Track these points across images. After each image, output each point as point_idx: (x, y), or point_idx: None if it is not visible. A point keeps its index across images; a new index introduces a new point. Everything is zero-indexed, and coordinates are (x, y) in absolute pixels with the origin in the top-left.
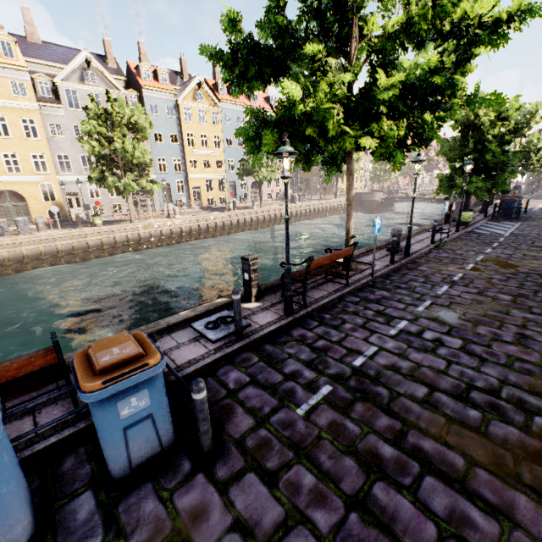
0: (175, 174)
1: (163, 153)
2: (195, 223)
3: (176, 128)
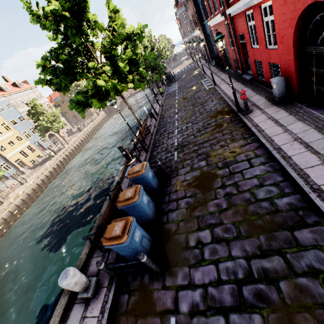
0: None
1: None
2: (42, 175)
3: None
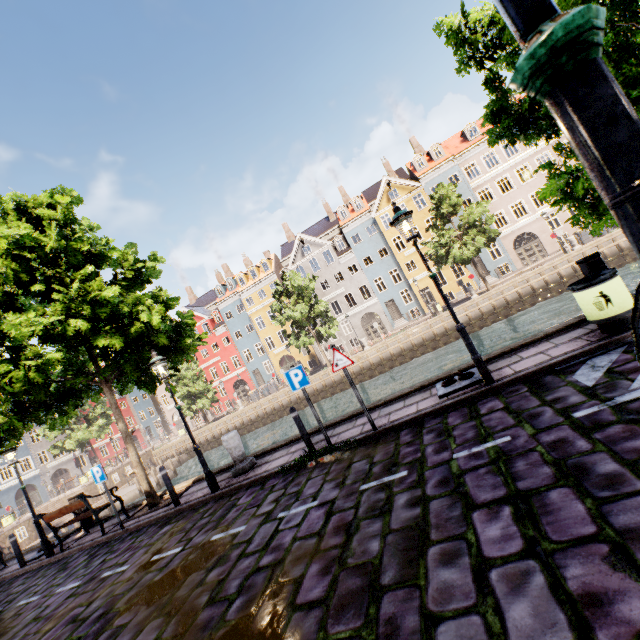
0: (396, 287)
1: (376, 273)
2: (383, 350)
3: (381, 241)
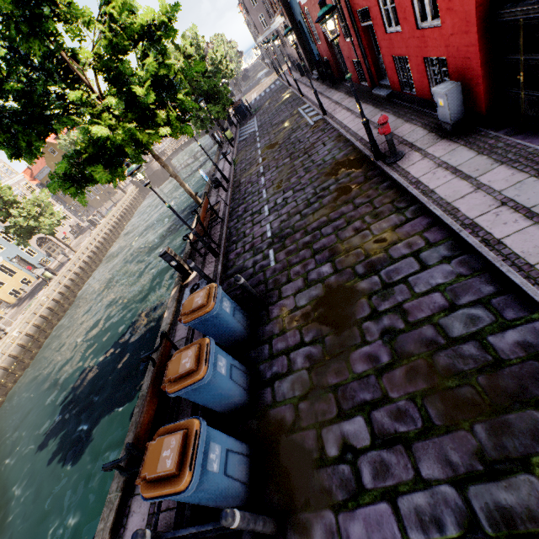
0: None
1: None
2: (34, 318)
3: None
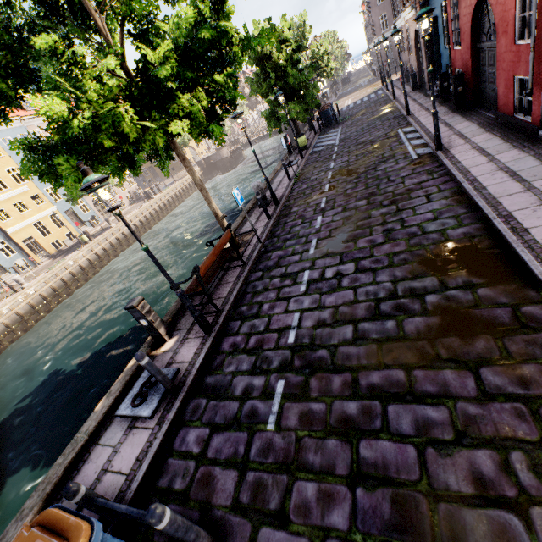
0: None
1: None
2: (54, 279)
3: None
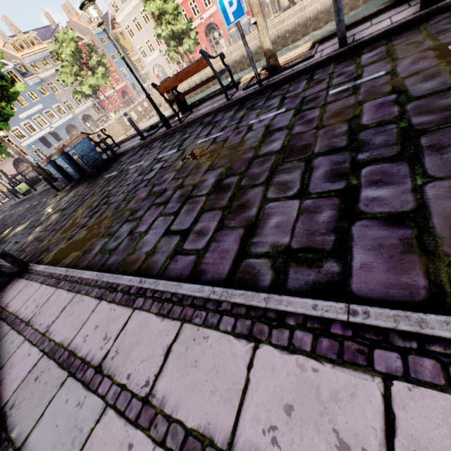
0: None
1: None
2: None
3: None
